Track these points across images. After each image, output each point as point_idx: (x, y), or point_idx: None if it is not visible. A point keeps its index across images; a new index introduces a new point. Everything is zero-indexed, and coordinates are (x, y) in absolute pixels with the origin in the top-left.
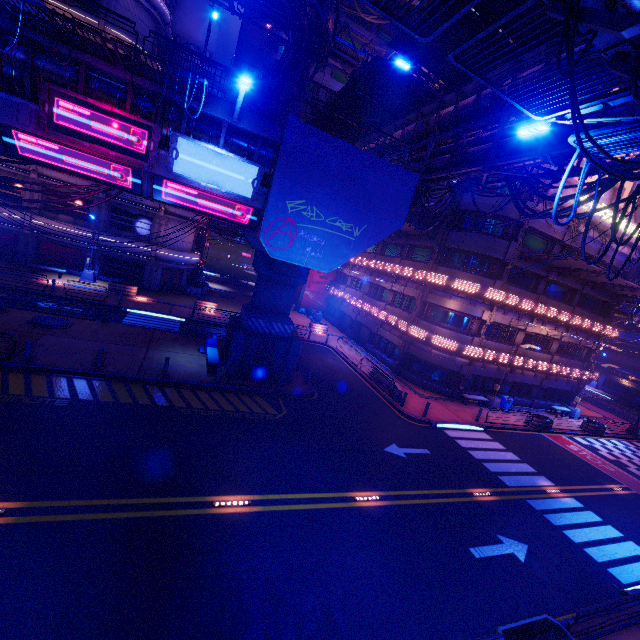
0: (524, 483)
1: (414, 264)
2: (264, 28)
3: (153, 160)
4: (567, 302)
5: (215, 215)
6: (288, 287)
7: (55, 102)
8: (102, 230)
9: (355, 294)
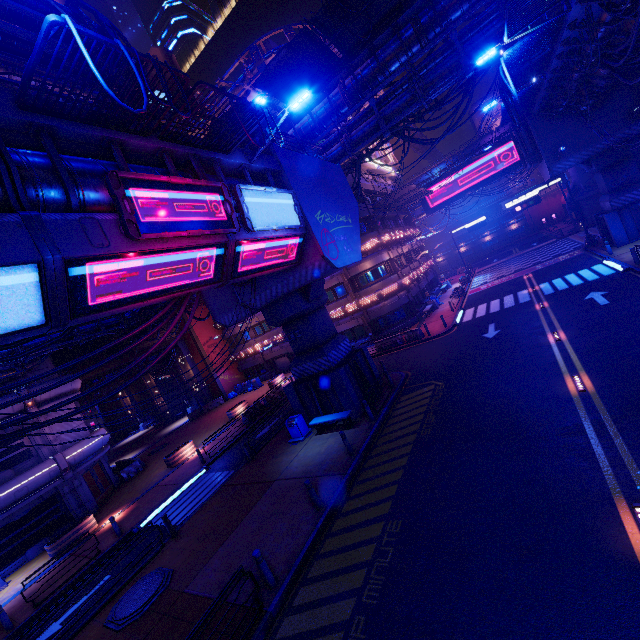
0: (526, 296)
1: None
2: None
3: (236, 223)
4: (397, 227)
5: (274, 265)
6: (321, 310)
7: (130, 195)
8: None
9: (273, 334)
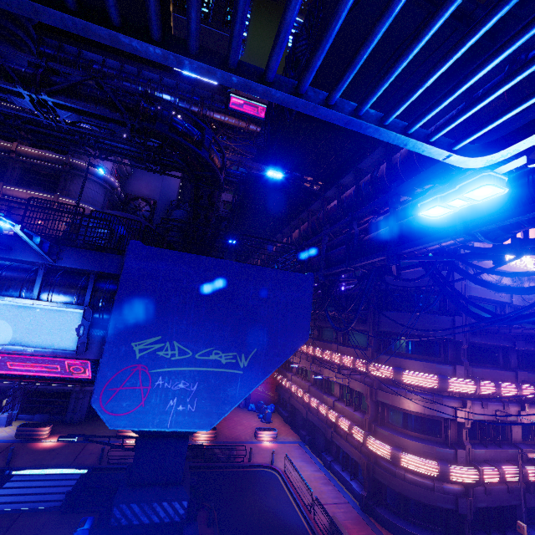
0: None
1: (352, 351)
2: (175, 176)
3: None
4: None
5: (40, 376)
6: (176, 439)
7: None
8: None
9: (301, 384)
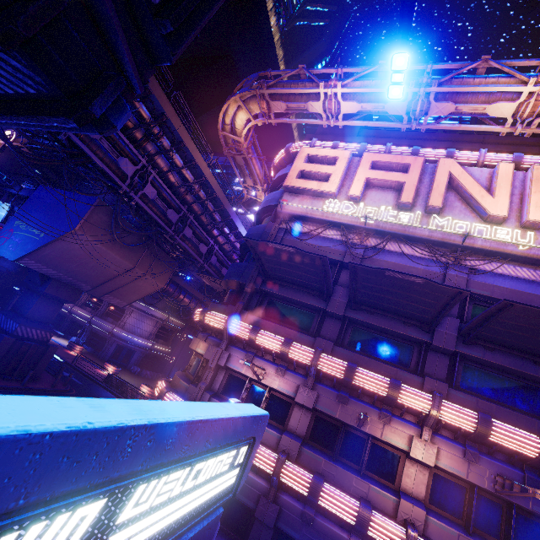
0: None
1: None
2: None
3: None
4: (415, 369)
5: None
6: (36, 295)
7: None
8: (99, 316)
9: None
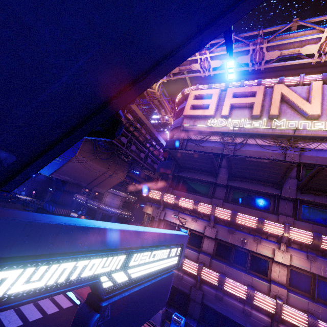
0: None
1: None
2: None
3: None
4: (273, 211)
5: None
6: (61, 191)
7: None
8: (91, 199)
9: None
